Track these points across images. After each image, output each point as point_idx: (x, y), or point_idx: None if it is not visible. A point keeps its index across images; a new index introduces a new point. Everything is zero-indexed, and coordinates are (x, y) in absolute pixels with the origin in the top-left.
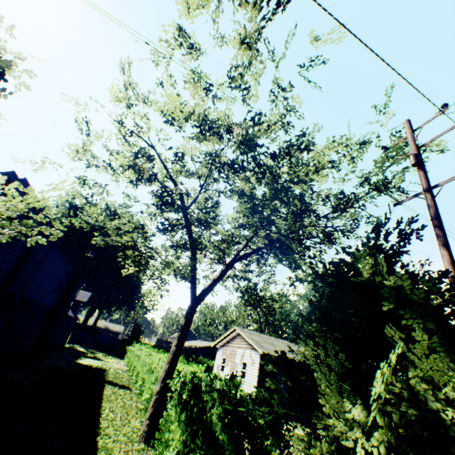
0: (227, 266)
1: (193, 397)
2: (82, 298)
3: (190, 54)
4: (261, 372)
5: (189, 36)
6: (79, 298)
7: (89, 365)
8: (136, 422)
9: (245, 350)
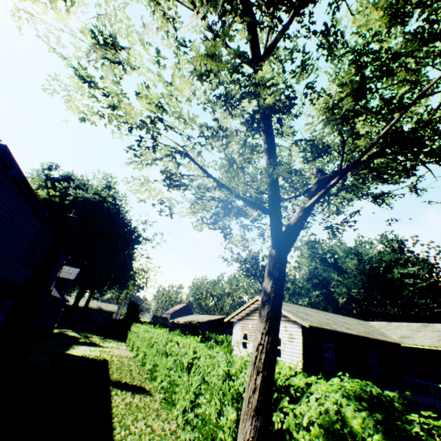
0: (341, 176)
1: None
2: (68, 276)
3: None
4: (306, 349)
5: None
6: (64, 275)
7: (84, 357)
8: None
9: None
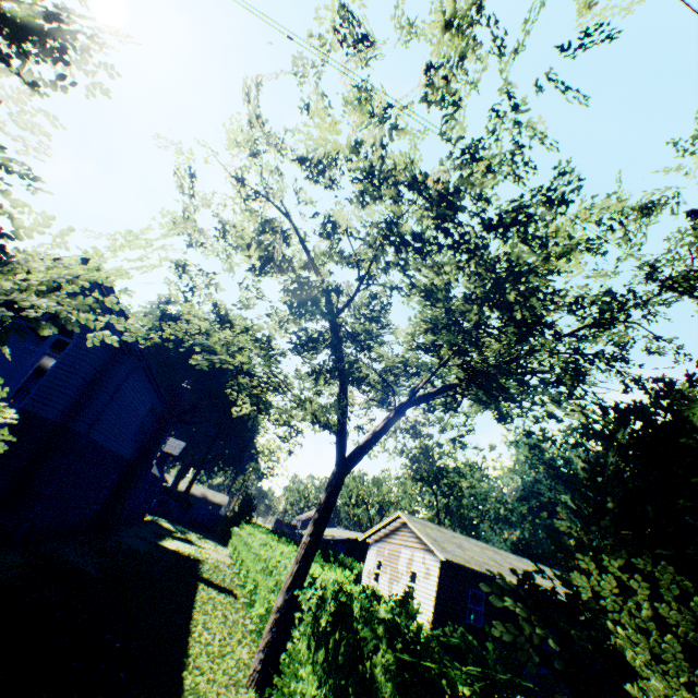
0: (397, 412)
1: (338, 625)
2: (172, 450)
3: (357, 53)
4: (442, 590)
5: (358, 22)
6: (168, 449)
7: (178, 551)
8: (243, 652)
9: (415, 551)
